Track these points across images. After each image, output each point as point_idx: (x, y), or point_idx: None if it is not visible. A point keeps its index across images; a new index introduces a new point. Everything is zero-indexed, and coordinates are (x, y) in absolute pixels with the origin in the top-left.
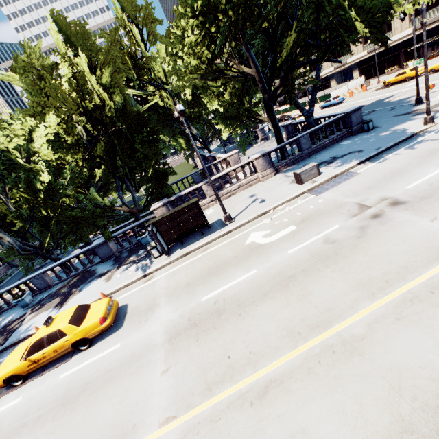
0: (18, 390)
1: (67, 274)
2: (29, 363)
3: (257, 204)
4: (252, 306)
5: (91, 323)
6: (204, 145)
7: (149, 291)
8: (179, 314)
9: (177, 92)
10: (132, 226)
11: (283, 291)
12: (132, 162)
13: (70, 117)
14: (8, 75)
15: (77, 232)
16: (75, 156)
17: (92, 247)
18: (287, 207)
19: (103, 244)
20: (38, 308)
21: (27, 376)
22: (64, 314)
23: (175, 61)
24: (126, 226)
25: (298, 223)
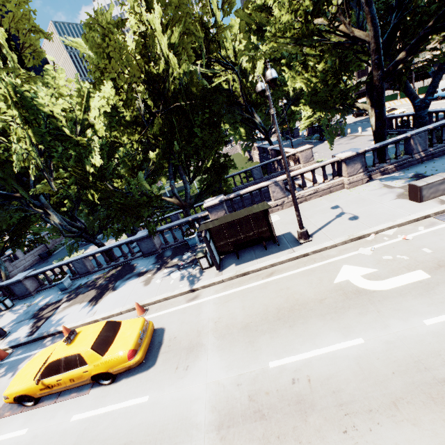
0: (27, 413)
1: (107, 262)
2: (42, 386)
3: (346, 221)
4: (368, 420)
5: (117, 355)
6: (265, 136)
7: (192, 318)
8: (234, 378)
9: (244, 74)
10: (180, 221)
11: (437, 413)
12: (190, 148)
13: (129, 87)
14: (77, 42)
15: (121, 222)
16: (130, 134)
17: (135, 239)
18: (402, 235)
19: (146, 238)
20: (73, 296)
21: (40, 397)
22: (89, 331)
23: (249, 37)
24: (173, 216)
25: (431, 268)
